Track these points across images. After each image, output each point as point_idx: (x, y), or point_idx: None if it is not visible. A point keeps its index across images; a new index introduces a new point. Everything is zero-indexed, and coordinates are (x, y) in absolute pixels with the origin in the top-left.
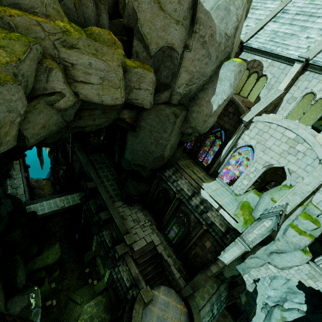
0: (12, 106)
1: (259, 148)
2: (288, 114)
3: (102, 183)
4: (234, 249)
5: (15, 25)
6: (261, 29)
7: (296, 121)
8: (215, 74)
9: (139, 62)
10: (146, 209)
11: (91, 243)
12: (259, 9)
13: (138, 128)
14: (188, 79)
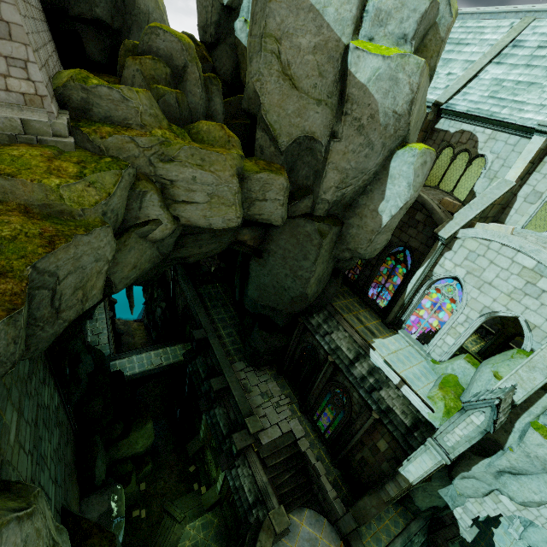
0: (100, 254)
1: (471, 282)
2: (528, 221)
3: (216, 331)
4: (423, 459)
5: (106, 148)
6: (474, 78)
7: (544, 233)
8: (383, 169)
9: (264, 161)
10: (283, 376)
11: (199, 426)
12: (470, 45)
13: (266, 253)
14: (339, 180)
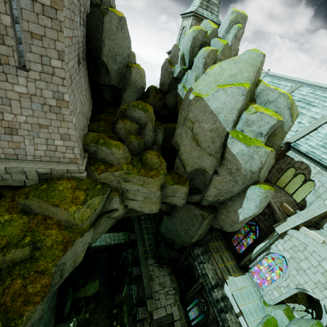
0: (85, 242)
1: (292, 264)
2: None
3: (142, 235)
4: None
5: (99, 179)
6: (315, 130)
7: None
8: (243, 192)
9: (177, 174)
10: (174, 274)
11: (123, 287)
12: (316, 107)
13: (172, 215)
14: (216, 193)
